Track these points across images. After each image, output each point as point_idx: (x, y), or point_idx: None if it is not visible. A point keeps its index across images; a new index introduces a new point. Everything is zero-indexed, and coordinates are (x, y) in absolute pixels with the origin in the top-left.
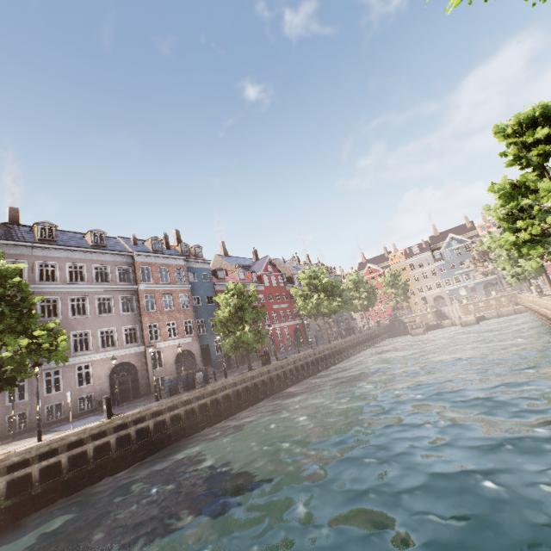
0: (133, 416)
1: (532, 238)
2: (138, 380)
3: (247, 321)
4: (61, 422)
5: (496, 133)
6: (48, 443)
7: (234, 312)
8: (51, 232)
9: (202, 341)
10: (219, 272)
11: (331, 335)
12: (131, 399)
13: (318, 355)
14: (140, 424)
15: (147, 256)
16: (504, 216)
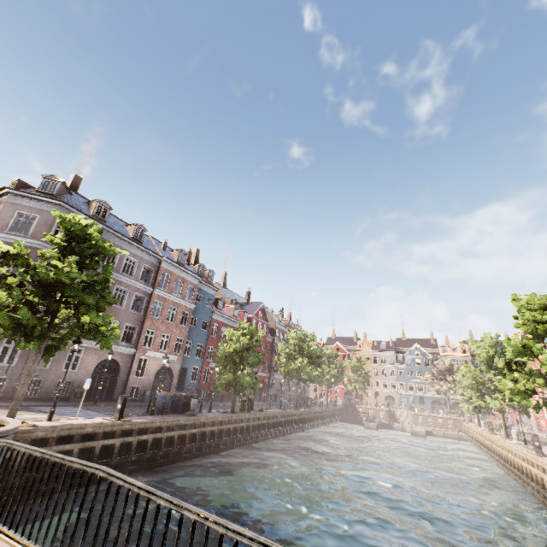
0: (140, 425)
1: (525, 391)
2: (115, 382)
3: (249, 363)
4: (34, 401)
5: (513, 300)
6: (70, 427)
7: (240, 350)
8: (105, 212)
9: (184, 363)
10: (220, 302)
11: (298, 400)
12: (102, 399)
13: (287, 418)
14: (143, 436)
15: (172, 265)
16: (502, 362)
